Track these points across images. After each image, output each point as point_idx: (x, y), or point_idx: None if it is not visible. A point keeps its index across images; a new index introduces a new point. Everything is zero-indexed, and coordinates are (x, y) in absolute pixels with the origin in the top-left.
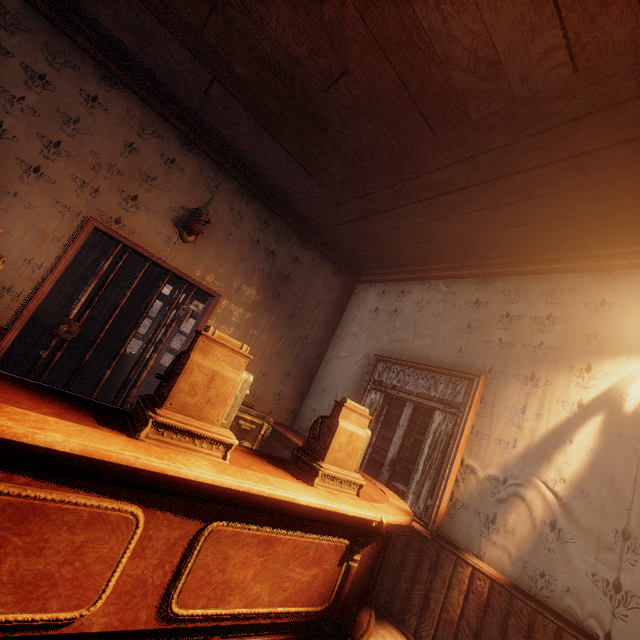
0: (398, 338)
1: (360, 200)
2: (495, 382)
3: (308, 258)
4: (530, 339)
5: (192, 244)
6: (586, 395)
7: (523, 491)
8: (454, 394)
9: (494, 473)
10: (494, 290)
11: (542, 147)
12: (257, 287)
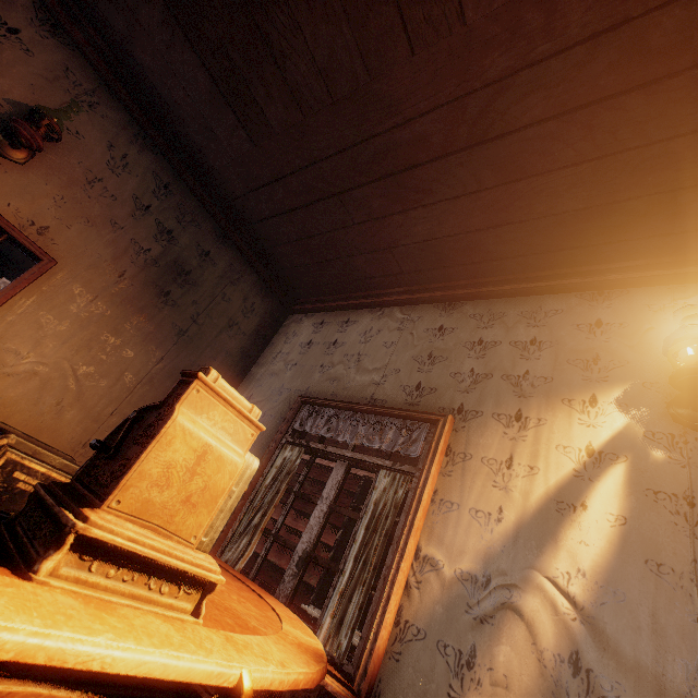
0: (335, 375)
1: (305, 171)
2: (467, 425)
3: (225, 259)
4: (512, 368)
5: (17, 165)
6: (596, 436)
7: (519, 598)
8: (409, 443)
9: (469, 568)
10: (463, 315)
11: (548, 83)
12: (132, 272)
